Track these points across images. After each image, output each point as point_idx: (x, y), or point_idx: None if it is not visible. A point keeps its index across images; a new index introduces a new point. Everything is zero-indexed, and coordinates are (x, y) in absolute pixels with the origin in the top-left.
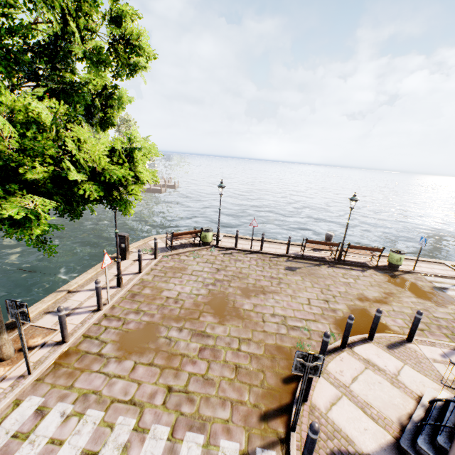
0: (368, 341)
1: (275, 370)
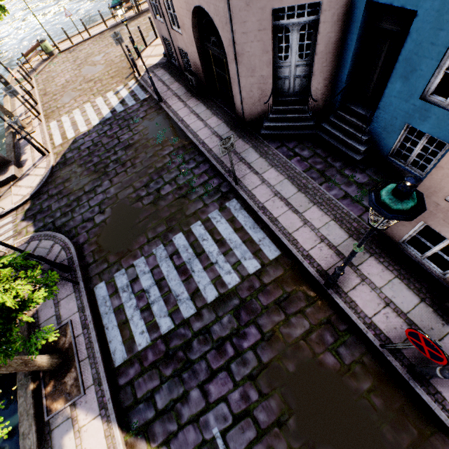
0: (156, 39)
1: (125, 69)
